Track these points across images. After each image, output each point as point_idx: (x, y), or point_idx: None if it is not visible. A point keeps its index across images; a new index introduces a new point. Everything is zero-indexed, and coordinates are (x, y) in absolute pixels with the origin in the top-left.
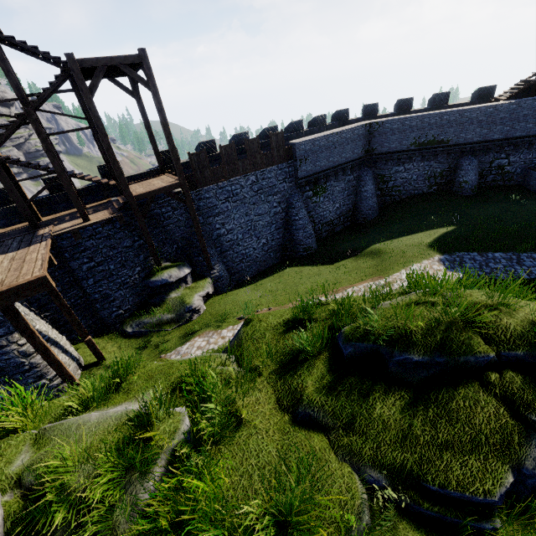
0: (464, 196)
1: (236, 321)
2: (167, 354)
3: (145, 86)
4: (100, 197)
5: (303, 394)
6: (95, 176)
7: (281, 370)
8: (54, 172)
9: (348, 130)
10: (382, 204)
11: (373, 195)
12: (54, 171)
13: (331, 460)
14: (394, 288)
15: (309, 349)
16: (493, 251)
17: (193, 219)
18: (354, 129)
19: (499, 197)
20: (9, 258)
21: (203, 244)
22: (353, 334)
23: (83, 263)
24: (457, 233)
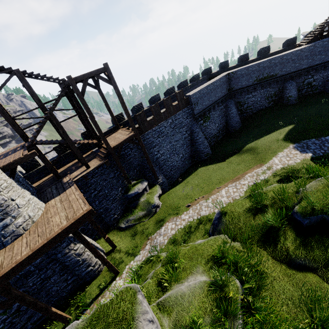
0: (291, 104)
1: (186, 208)
2: (152, 236)
3: (109, 84)
4: (85, 151)
5: (289, 252)
6: (83, 139)
7: (264, 239)
8: (64, 143)
9: (217, 80)
10: (242, 118)
11: (237, 114)
12: (64, 143)
13: (326, 287)
14: (273, 170)
15: (279, 225)
16: (324, 136)
17: (144, 152)
18: (220, 79)
19: (313, 101)
20: (58, 201)
21: (151, 166)
22: (305, 212)
23: (91, 193)
24: (297, 128)
